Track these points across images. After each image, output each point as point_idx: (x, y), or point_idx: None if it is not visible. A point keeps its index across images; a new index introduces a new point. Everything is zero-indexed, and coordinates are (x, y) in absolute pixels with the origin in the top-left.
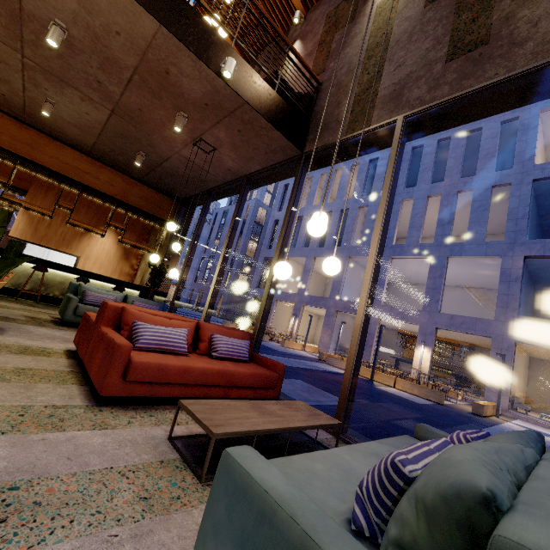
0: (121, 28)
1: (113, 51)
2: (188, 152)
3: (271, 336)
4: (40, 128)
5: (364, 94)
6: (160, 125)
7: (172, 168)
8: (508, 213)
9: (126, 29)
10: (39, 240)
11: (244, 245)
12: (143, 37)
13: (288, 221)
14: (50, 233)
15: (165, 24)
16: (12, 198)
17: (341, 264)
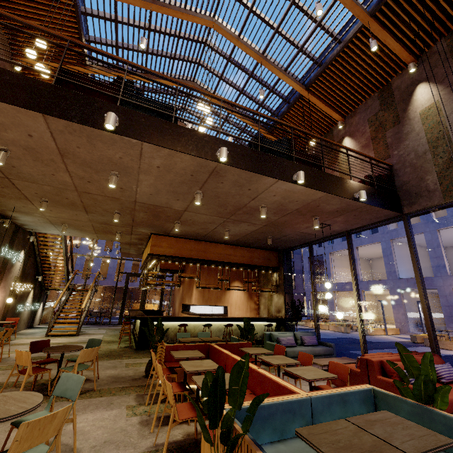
0: (300, 199)
1: (288, 206)
2: (306, 230)
3: (347, 326)
4: (207, 240)
5: (446, 171)
6: (294, 224)
7: (286, 238)
8: None
9: (303, 199)
10: (206, 302)
11: None
12: (312, 199)
13: (417, 263)
14: (210, 296)
15: (329, 192)
16: (201, 285)
17: (386, 247)
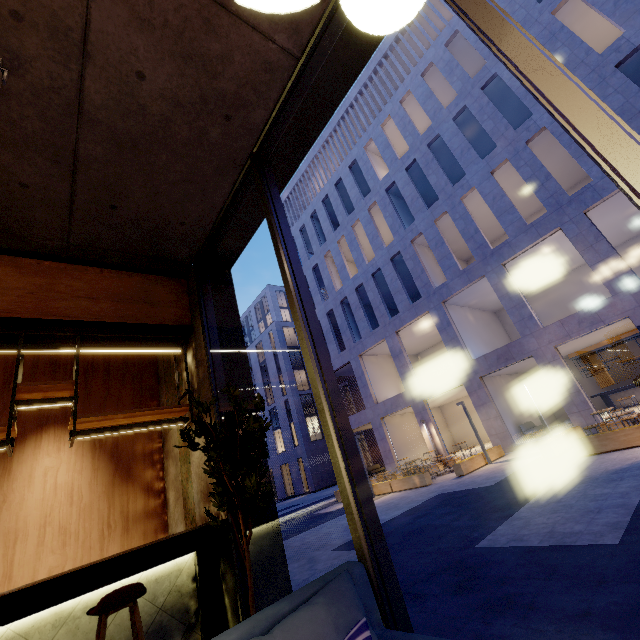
0: None
1: None
2: None
3: (420, 471)
4: None
5: None
6: None
7: (122, 103)
8: (620, 115)
9: None
10: None
11: (290, 380)
12: None
13: None
14: None
15: None
16: None
17: (439, 316)
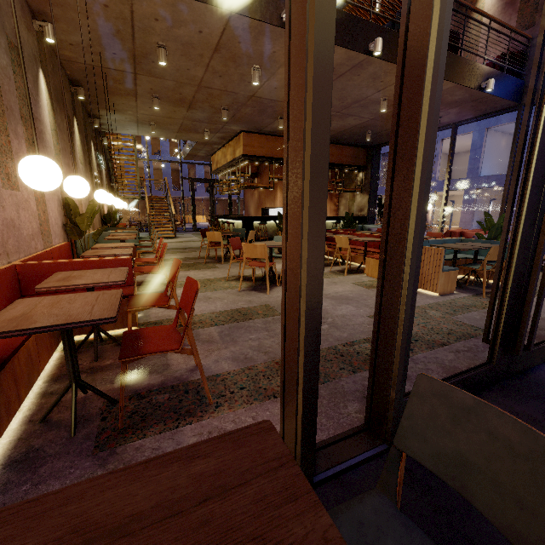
0: None
1: None
2: None
3: None
4: None
5: None
6: None
7: (385, 133)
8: None
9: None
10: None
11: None
12: None
13: (514, 157)
14: None
15: (460, 83)
16: None
17: (478, 139)
